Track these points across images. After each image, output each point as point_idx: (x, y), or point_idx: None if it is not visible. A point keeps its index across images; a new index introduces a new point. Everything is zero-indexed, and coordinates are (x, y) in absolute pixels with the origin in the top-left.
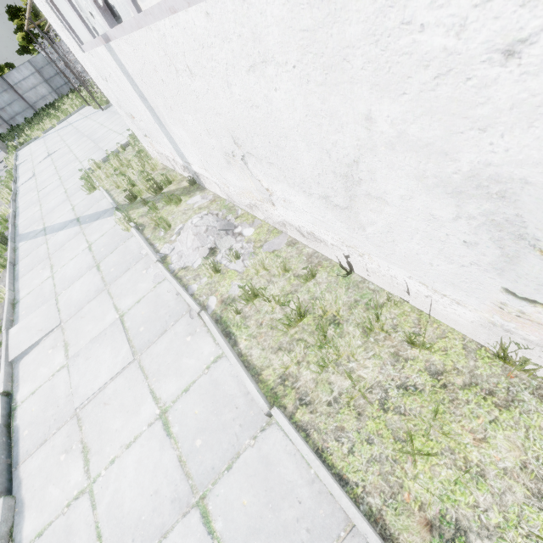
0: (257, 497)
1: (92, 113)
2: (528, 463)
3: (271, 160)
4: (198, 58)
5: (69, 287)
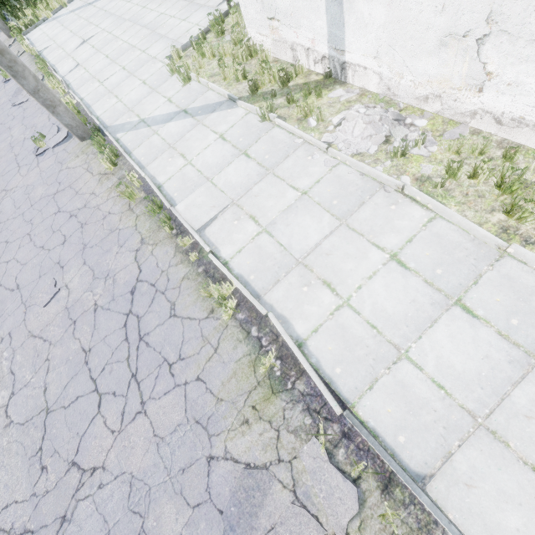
0: (507, 296)
1: None
2: None
3: None
4: None
5: (221, 172)
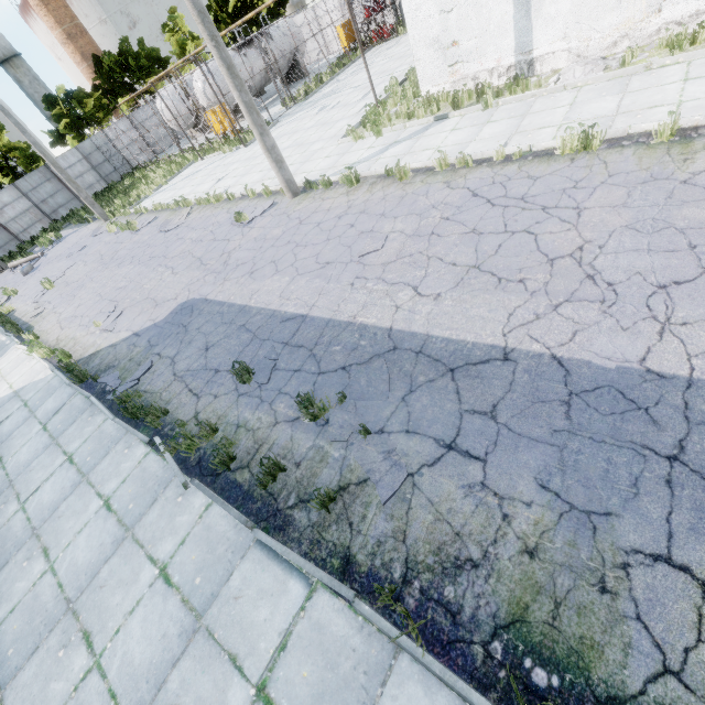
0: None
1: (226, 155)
2: None
3: None
4: None
5: (479, 135)
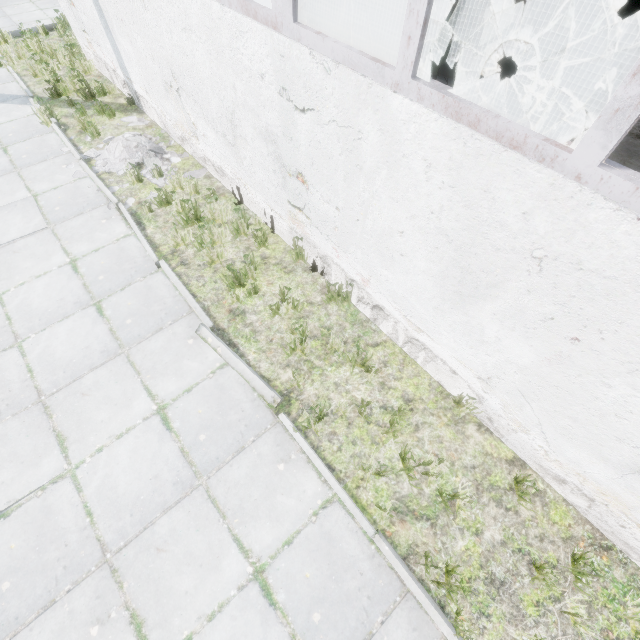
0: (138, 302)
1: None
2: (285, 292)
3: (196, 99)
4: (151, 1)
5: None
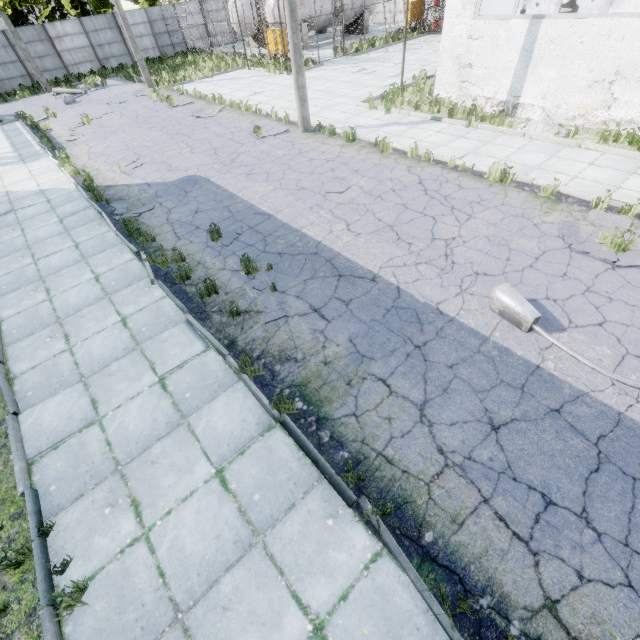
0: None
1: (269, 75)
2: None
3: None
4: (637, 34)
5: (451, 143)
